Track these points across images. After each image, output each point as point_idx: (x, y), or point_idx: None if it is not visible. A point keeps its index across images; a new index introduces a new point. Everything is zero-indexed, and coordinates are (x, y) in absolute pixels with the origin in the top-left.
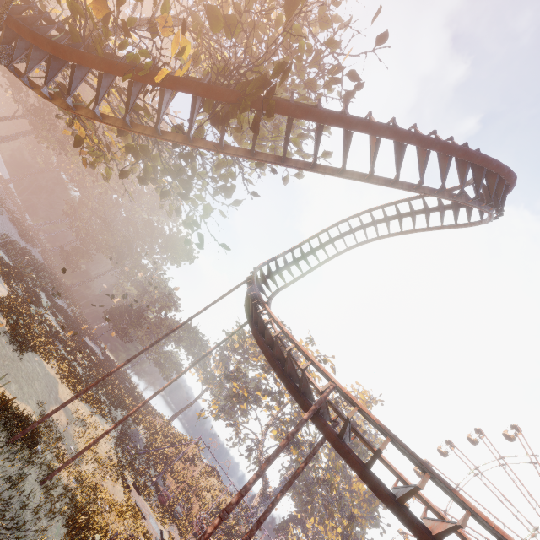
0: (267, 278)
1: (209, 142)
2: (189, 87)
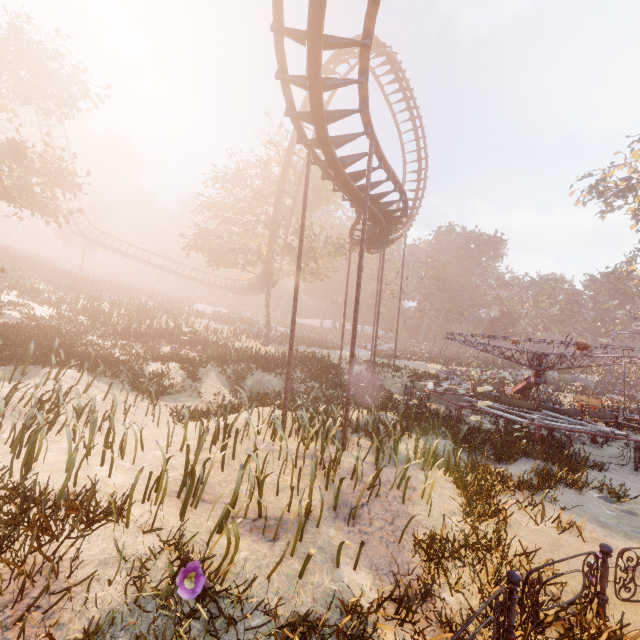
0: (411, 213)
1: (284, 242)
2: (269, 242)
